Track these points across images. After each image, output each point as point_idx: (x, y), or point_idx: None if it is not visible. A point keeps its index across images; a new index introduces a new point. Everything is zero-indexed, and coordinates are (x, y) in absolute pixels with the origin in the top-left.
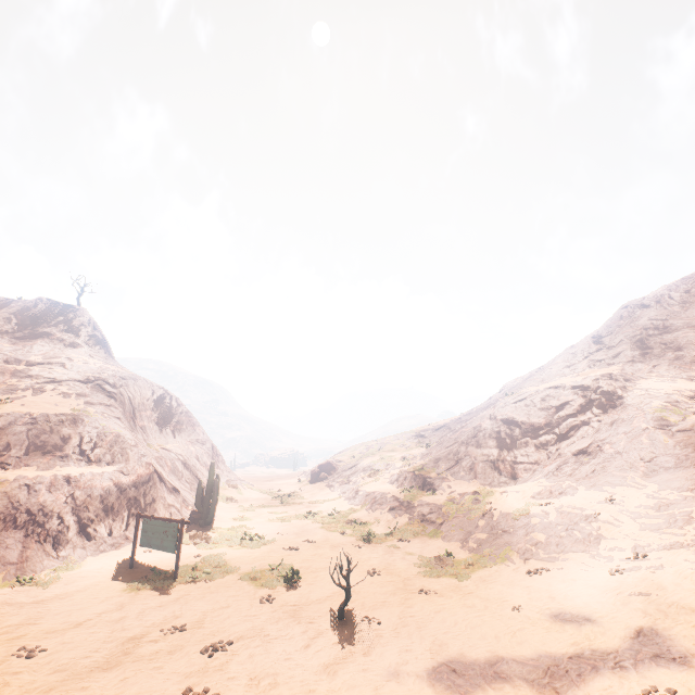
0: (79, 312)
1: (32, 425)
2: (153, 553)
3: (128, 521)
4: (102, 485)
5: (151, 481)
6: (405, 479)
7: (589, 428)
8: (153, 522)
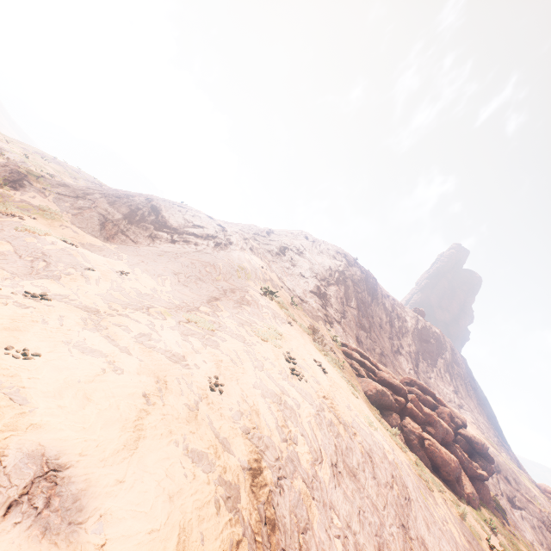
0: None
1: None
2: None
3: None
4: None
5: None
6: (4, 166)
7: (194, 247)
8: None
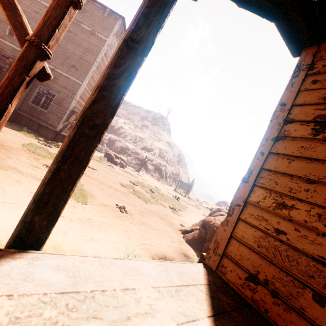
0: (167, 119)
1: (160, 150)
2: (177, 191)
3: (172, 182)
4: (170, 170)
5: (178, 175)
6: None
7: None
8: (182, 183)
